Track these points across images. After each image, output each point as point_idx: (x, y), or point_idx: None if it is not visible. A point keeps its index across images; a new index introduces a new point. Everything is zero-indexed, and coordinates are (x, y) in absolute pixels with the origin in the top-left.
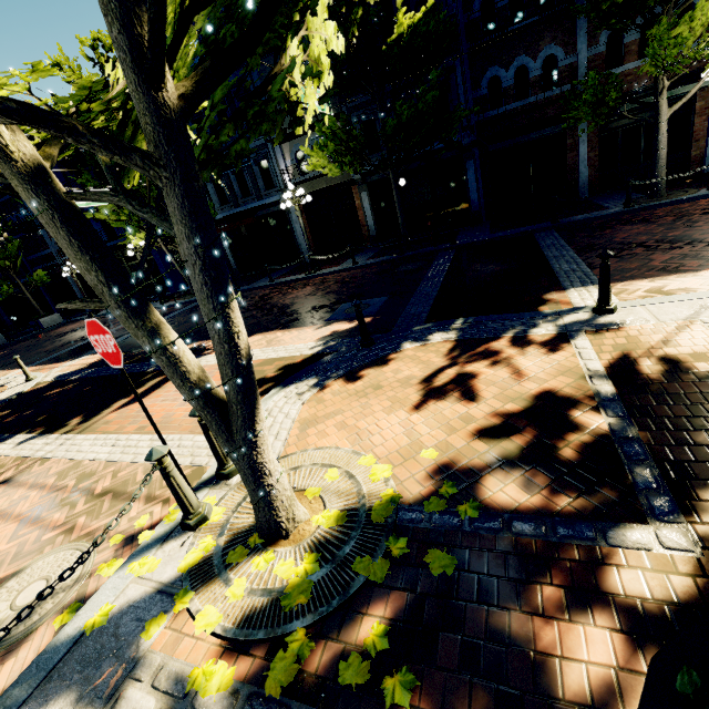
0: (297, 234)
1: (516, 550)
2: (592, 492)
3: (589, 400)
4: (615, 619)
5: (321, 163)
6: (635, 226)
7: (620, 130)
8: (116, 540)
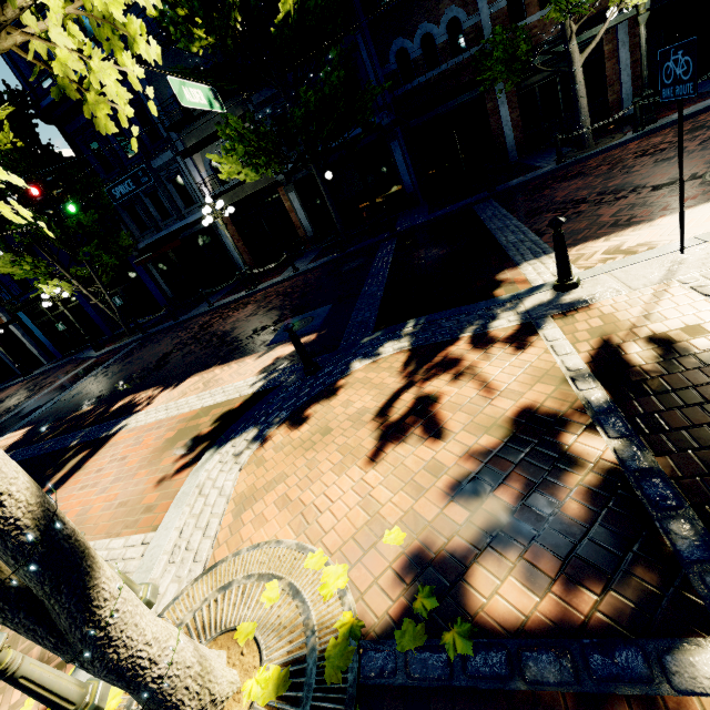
0: (231, 249)
1: None
2: (622, 577)
3: (580, 414)
4: None
5: (234, 169)
6: (572, 182)
7: (537, 86)
8: None
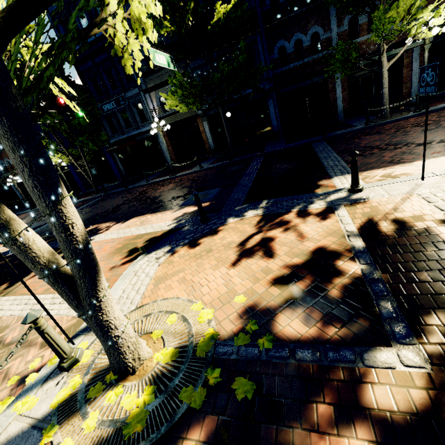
0: (164, 150)
1: (299, 373)
2: (351, 322)
3: (348, 252)
4: (372, 431)
5: (174, 103)
6: (372, 136)
7: (360, 78)
8: (13, 380)
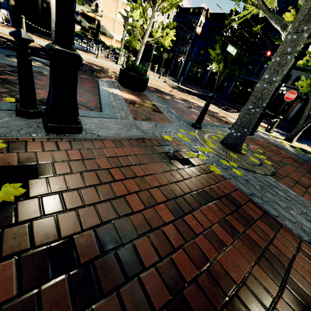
0: None
1: None
2: None
3: None
4: None
5: (303, 85)
6: None
7: None
8: None
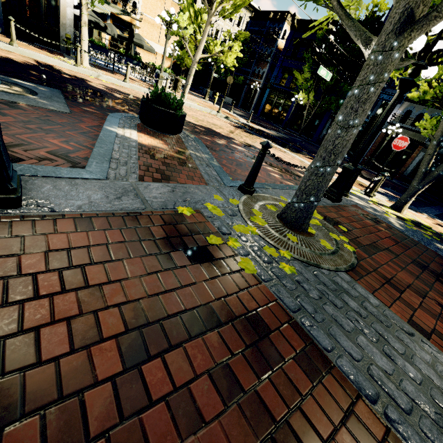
0: None
1: None
2: None
3: None
4: None
5: (427, 126)
6: None
7: None
8: None
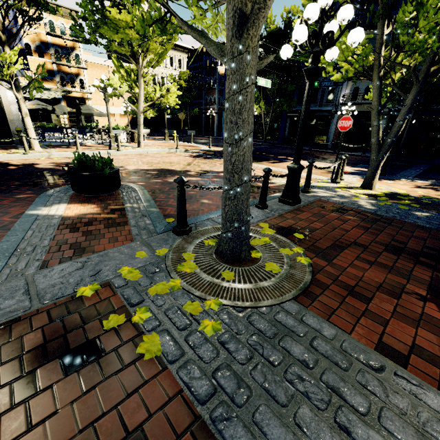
0: (330, 131)
1: None
2: None
3: None
4: None
5: None
6: None
7: None
8: (303, 182)
